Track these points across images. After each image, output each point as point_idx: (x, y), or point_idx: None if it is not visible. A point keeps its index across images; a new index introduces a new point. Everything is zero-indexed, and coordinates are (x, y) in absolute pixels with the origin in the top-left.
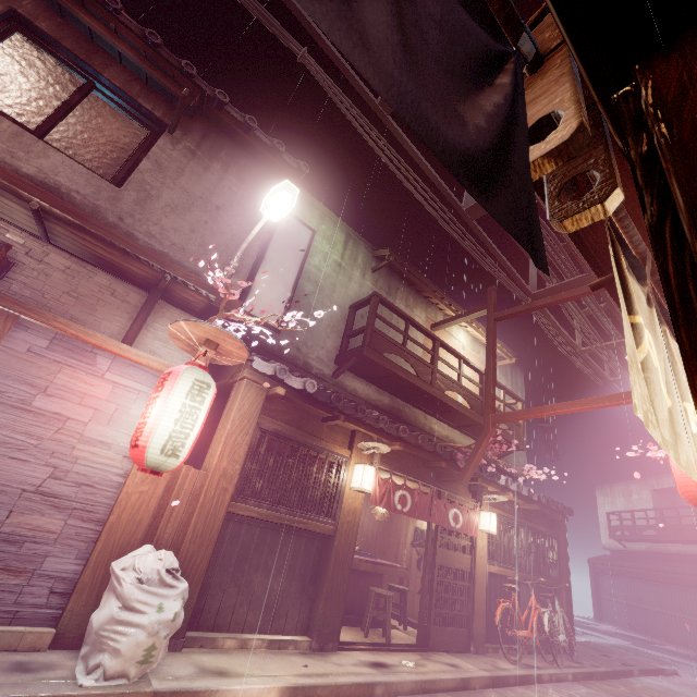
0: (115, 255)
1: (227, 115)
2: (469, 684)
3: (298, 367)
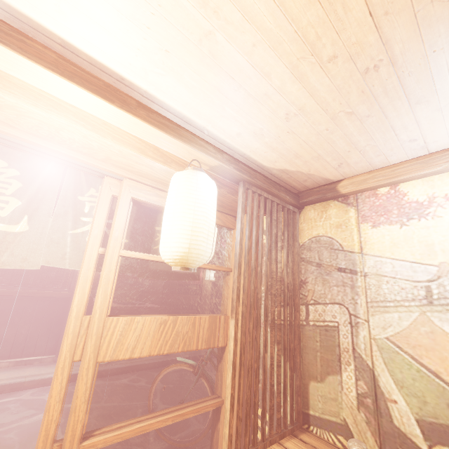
0: None
1: None
2: (166, 363)
3: None
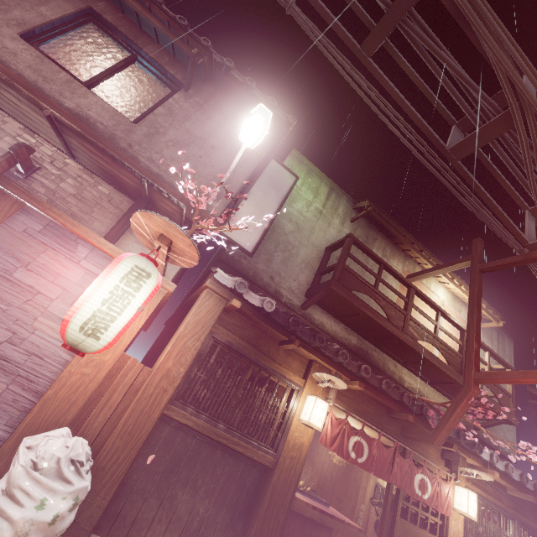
0: (110, 164)
1: (232, 79)
2: None
3: (269, 294)
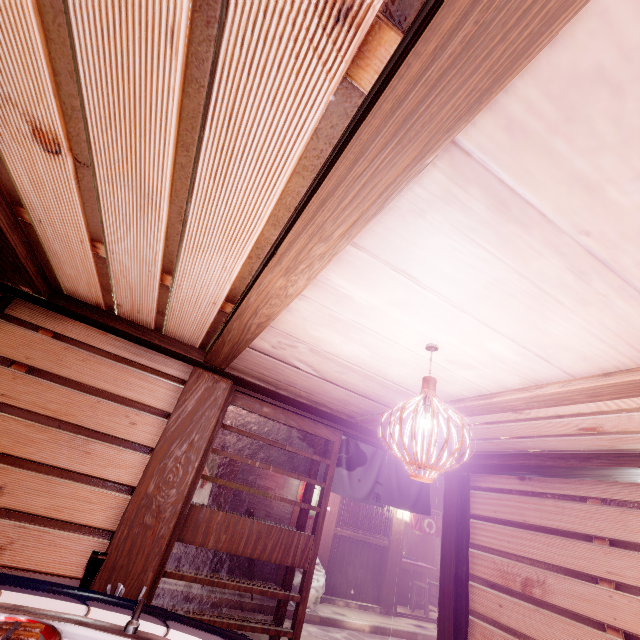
0: None
1: None
2: None
3: None
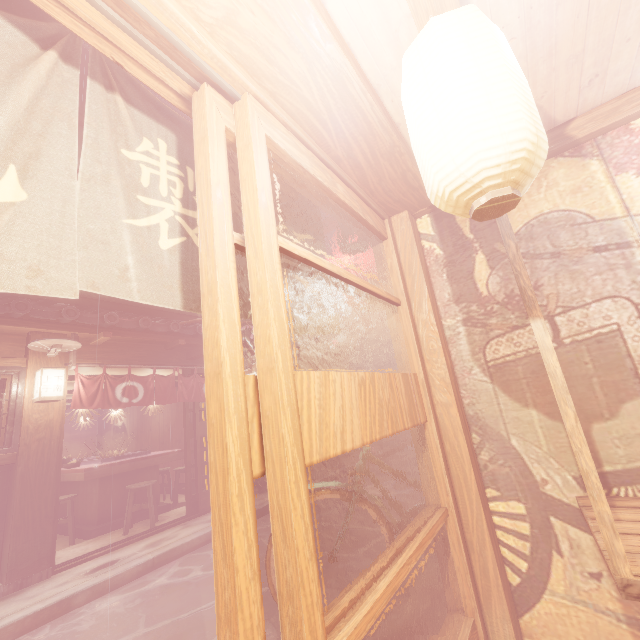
0: None
1: None
2: None
3: None
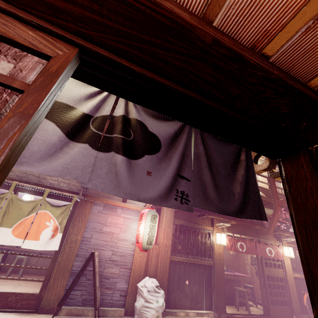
0: None
1: None
2: None
3: None
